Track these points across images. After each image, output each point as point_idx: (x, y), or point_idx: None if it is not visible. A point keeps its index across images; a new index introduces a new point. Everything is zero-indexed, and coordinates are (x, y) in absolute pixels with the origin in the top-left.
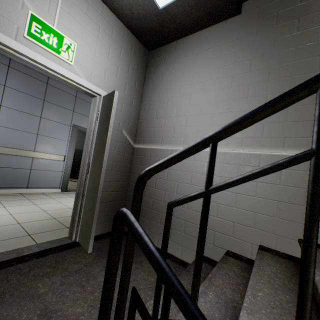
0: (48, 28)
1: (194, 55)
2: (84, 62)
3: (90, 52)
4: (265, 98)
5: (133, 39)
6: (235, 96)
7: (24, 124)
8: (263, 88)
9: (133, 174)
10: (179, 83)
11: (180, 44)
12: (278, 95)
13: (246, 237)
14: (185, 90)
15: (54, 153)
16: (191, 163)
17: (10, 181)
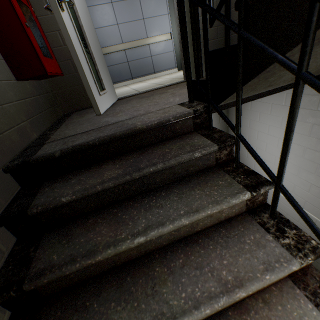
0: None
1: None
2: None
3: None
4: None
5: None
6: None
7: (131, 13)
8: None
9: None
10: None
11: None
12: None
13: None
14: None
15: (161, 34)
16: None
17: (143, 70)
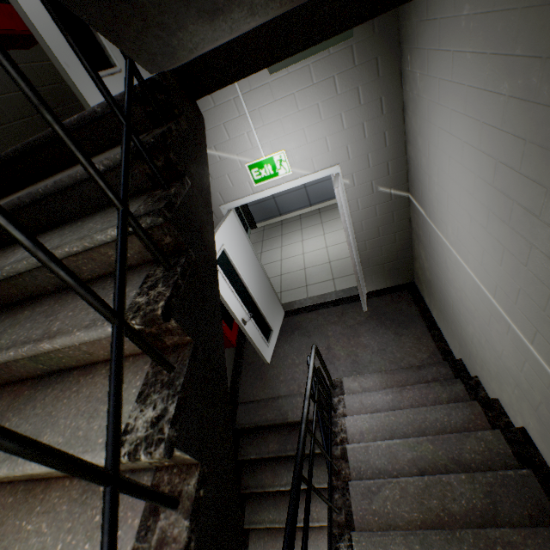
0: (260, 163)
1: (449, 57)
2: (299, 157)
3: (299, 138)
4: (528, 249)
5: None
6: (495, 209)
7: None
8: (530, 227)
9: (413, 233)
10: (436, 118)
11: (431, 2)
12: (544, 260)
13: (489, 382)
14: (443, 142)
15: None
16: (453, 268)
17: (326, 194)
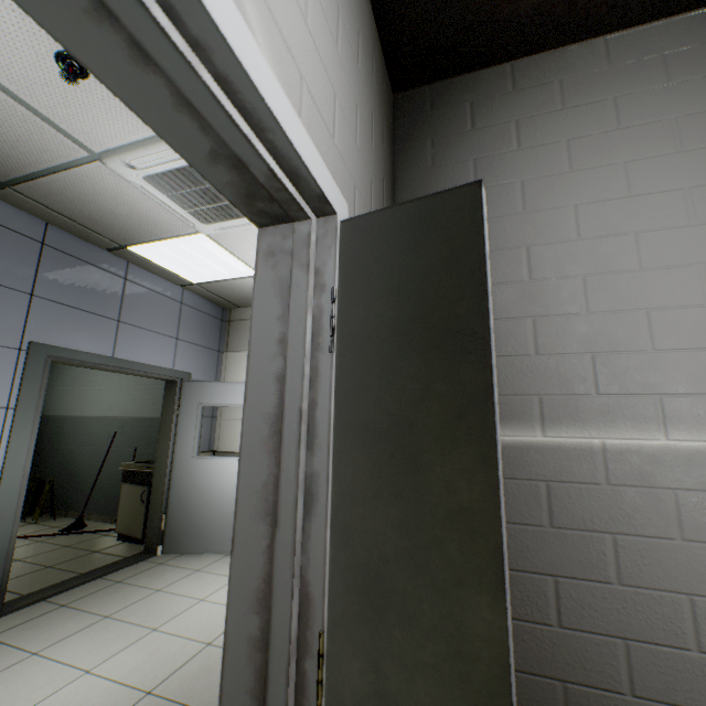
0: None
1: (608, 104)
2: None
3: None
4: None
5: (372, 25)
6: None
7: None
8: None
9: None
10: (566, 193)
11: (531, 71)
12: None
13: None
14: (607, 218)
15: None
16: None
17: None
